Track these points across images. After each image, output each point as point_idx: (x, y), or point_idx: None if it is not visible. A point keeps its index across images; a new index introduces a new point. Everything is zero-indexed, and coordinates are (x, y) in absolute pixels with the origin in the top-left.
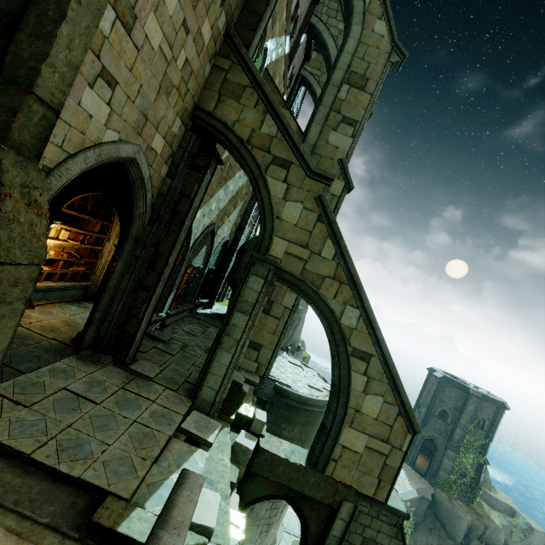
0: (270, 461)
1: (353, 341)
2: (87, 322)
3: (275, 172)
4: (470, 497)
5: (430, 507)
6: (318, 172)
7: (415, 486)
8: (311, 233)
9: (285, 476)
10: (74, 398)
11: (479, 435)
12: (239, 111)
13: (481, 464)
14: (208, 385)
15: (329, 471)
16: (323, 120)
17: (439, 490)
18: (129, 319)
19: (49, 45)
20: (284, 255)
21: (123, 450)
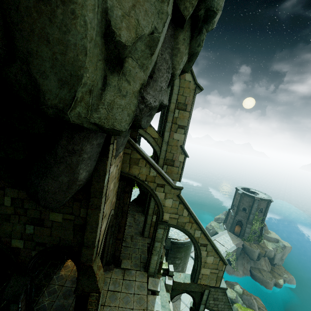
0: (178, 284)
1: (200, 241)
2: (101, 257)
3: (159, 189)
4: (259, 241)
5: (242, 249)
6: (176, 188)
7: (235, 243)
8: (177, 209)
9: (184, 287)
10: (113, 293)
11: (261, 215)
12: (139, 169)
13: (262, 226)
14: (151, 267)
15: (199, 282)
16: (169, 129)
17: (245, 242)
18: (115, 251)
19: (96, 233)
20: (169, 218)
21: (137, 309)
